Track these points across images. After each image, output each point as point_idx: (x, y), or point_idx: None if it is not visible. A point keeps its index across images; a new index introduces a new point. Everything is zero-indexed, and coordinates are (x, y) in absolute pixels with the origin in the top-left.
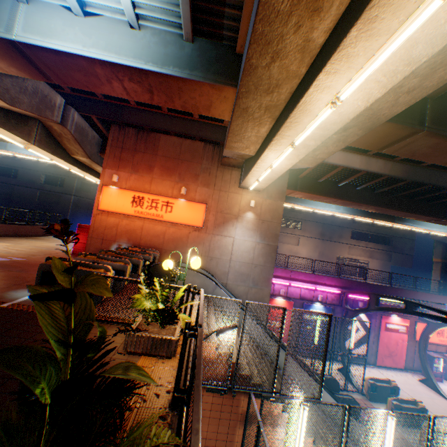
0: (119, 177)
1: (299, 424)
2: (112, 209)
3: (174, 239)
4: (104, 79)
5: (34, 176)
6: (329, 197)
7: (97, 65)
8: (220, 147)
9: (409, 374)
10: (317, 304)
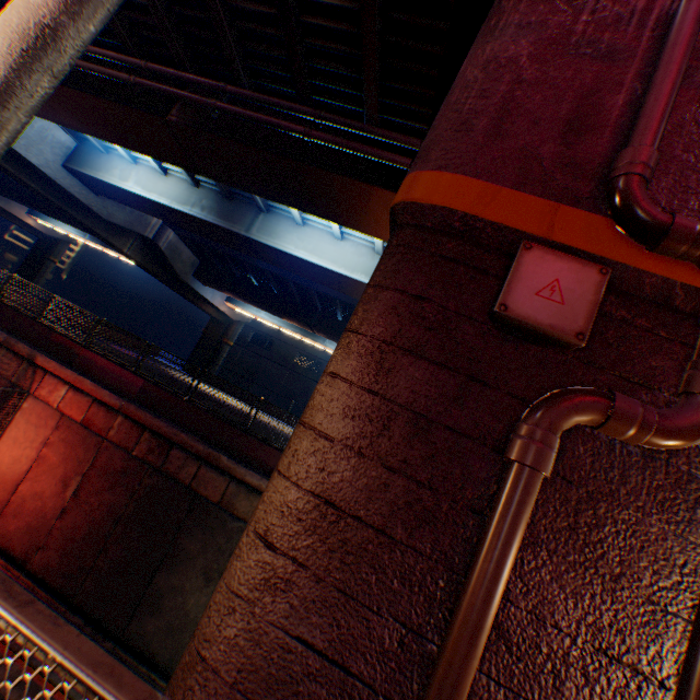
0: None
1: None
2: None
3: None
4: None
5: (288, 351)
6: None
7: None
8: None
9: None
10: None
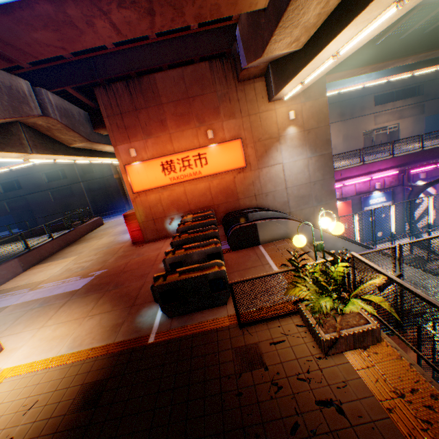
0: (135, 149)
1: None
2: (146, 187)
3: (221, 190)
4: (82, 24)
5: (35, 179)
6: (367, 66)
7: (67, 2)
8: (228, 58)
9: None
10: (375, 194)
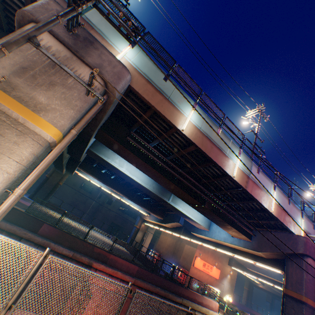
0: (200, 252)
1: None
2: (197, 266)
3: (209, 281)
4: None
5: (77, 181)
6: None
7: None
8: None
9: None
10: None
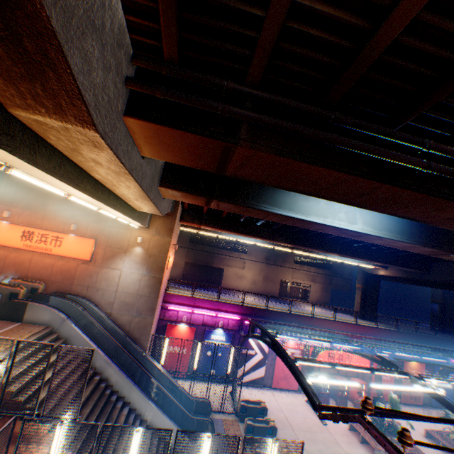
0: (13, 212)
1: (55, 441)
2: (1, 242)
3: (63, 271)
4: None
5: None
6: (232, 231)
7: None
8: None
9: (301, 395)
10: (219, 330)
